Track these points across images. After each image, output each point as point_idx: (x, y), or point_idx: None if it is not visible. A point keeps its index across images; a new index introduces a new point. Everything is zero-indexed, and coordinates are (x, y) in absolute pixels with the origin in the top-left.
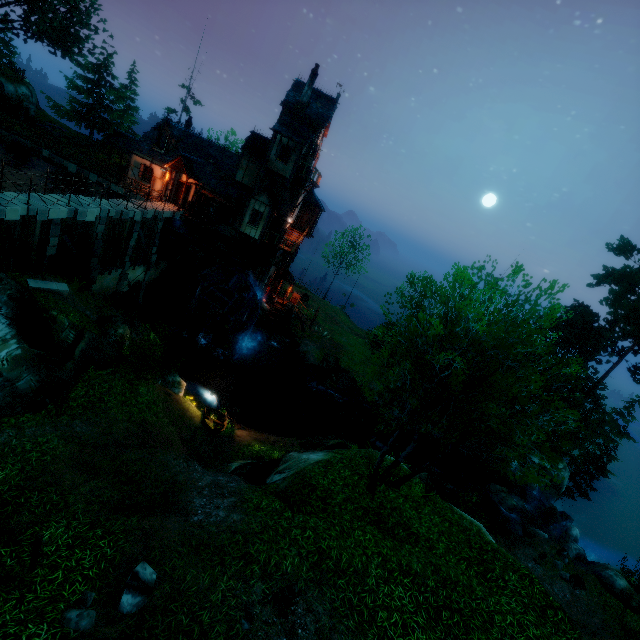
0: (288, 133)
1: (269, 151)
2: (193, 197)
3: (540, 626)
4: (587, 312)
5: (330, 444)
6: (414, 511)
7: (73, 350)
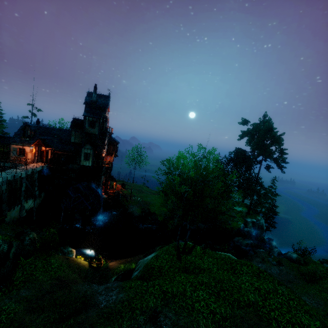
0: (91, 115)
1: (84, 125)
2: (51, 156)
3: (258, 281)
4: (241, 151)
5: (157, 249)
6: (200, 260)
7: (8, 254)
